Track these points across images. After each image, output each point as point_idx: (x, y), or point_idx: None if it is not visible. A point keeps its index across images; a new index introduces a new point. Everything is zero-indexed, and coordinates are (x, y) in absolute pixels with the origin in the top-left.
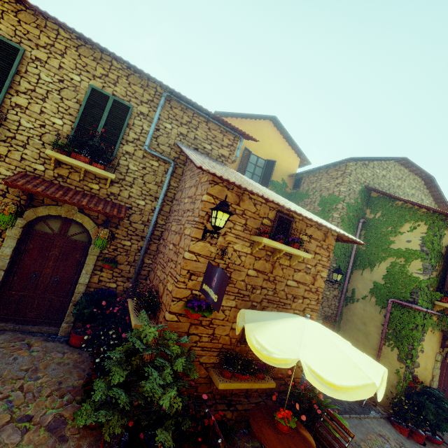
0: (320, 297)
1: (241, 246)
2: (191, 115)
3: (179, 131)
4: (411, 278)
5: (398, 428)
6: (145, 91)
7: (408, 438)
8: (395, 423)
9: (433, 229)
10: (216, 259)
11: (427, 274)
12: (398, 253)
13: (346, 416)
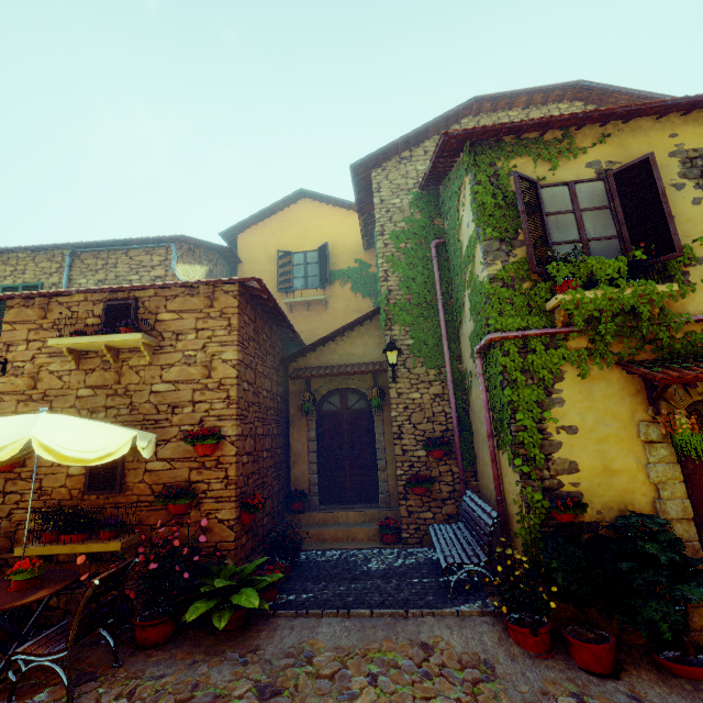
0: (232, 394)
1: (61, 364)
2: (106, 257)
3: (97, 279)
4: (480, 288)
5: (510, 630)
6: (53, 262)
7: (540, 656)
8: (503, 619)
9: (471, 175)
10: (27, 391)
11: (493, 261)
12: (466, 258)
13: (360, 612)
